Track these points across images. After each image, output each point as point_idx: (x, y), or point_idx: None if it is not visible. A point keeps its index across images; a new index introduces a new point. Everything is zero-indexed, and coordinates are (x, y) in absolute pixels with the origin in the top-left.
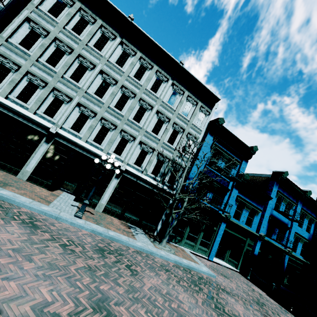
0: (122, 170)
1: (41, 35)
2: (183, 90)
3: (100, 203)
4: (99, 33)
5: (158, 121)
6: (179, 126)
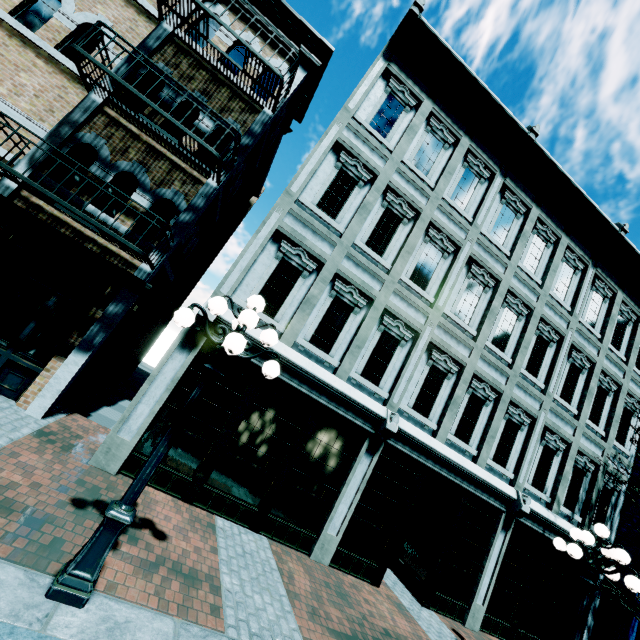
0: (523, 512)
1: (358, 182)
2: (610, 289)
3: (475, 605)
4: (461, 167)
5: (569, 368)
6: (609, 377)
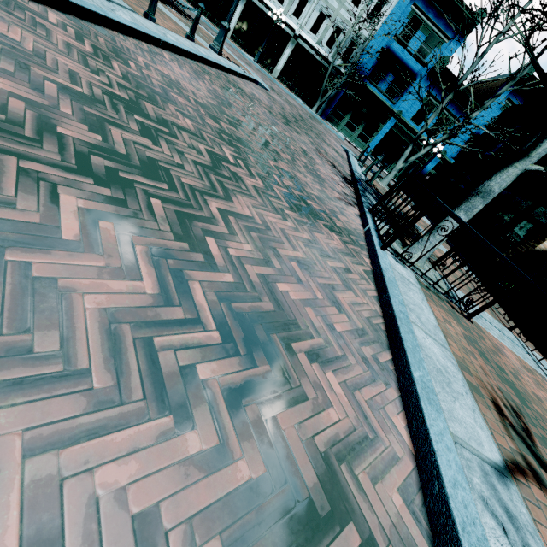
0: (296, 35)
1: None
2: None
3: (276, 69)
4: None
5: None
6: None
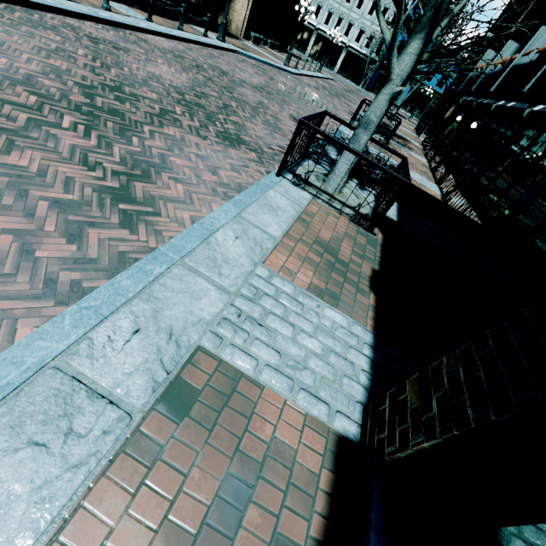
0: (346, 46)
1: None
2: None
3: (336, 68)
4: None
5: (373, 3)
6: (388, 3)
